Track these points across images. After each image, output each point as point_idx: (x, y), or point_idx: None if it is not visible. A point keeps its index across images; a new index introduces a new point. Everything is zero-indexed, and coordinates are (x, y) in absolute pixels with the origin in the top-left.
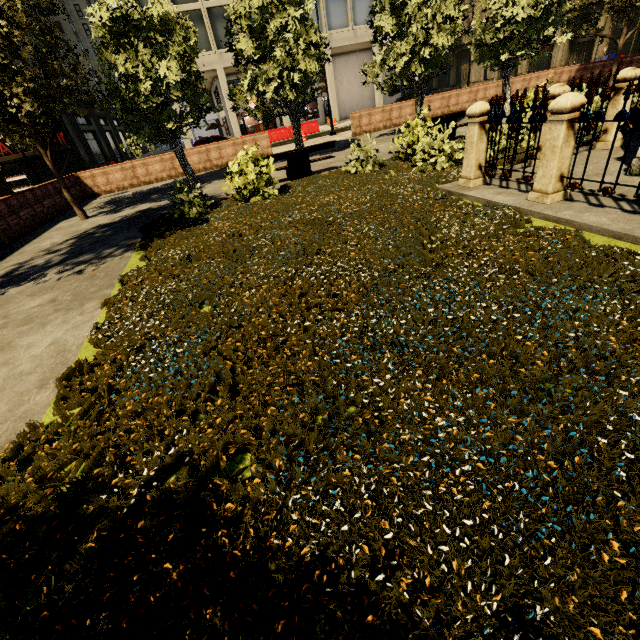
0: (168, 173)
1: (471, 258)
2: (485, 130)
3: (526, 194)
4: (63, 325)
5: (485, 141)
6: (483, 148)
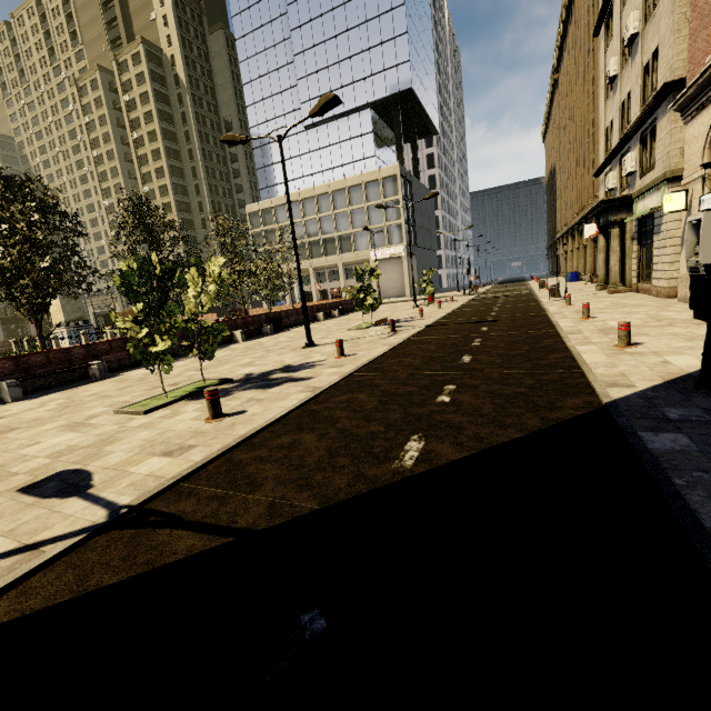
0: None
1: None
2: None
3: None
4: None
5: None
6: None
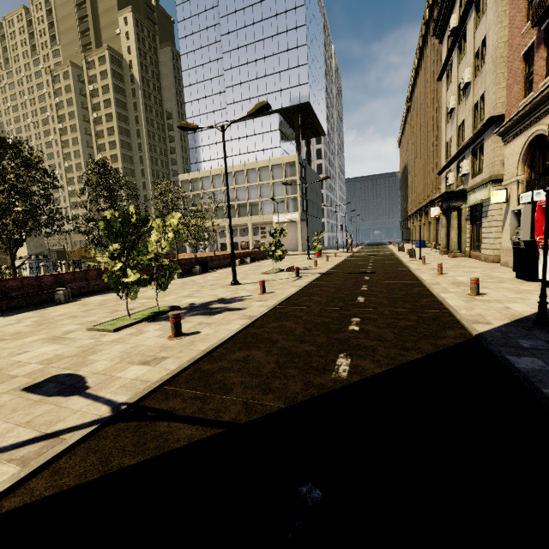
0: None
1: None
2: None
3: None
4: None
5: None
6: None
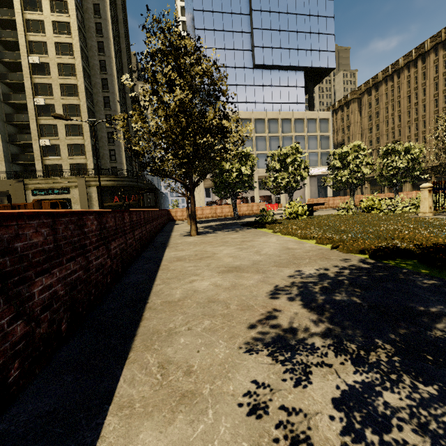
0: (212, 215)
1: None
2: (431, 193)
3: None
4: (270, 238)
5: (431, 198)
6: (431, 200)
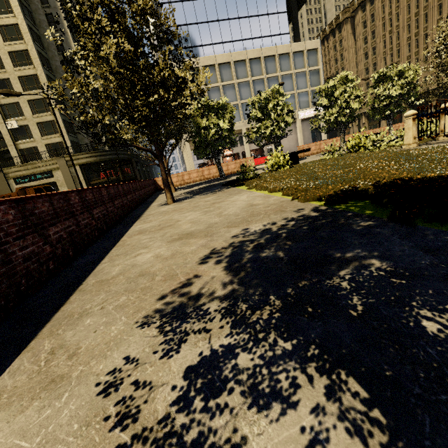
0: (199, 178)
1: (442, 151)
2: (415, 122)
3: (447, 143)
4: (242, 195)
5: (415, 126)
6: (415, 130)
